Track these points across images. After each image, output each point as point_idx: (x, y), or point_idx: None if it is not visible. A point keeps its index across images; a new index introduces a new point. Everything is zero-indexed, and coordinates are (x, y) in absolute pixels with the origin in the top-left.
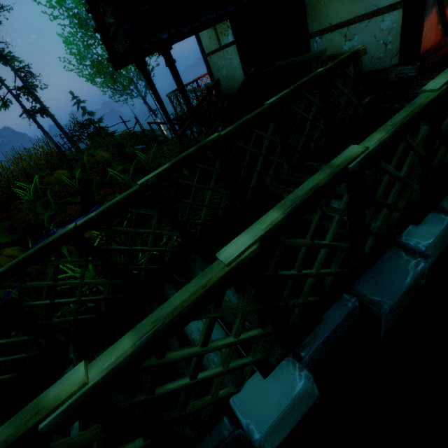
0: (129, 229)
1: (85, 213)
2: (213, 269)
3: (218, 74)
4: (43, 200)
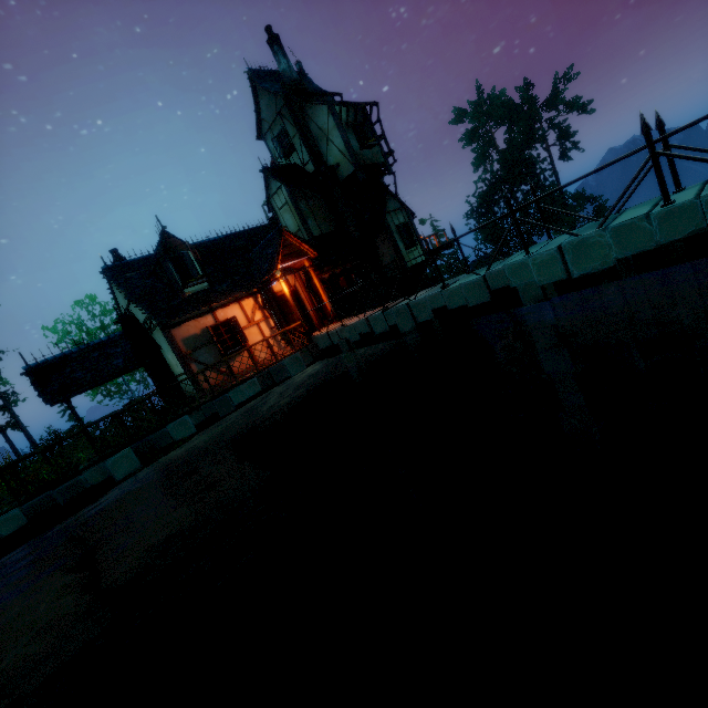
0: None
1: None
2: None
3: None
4: None
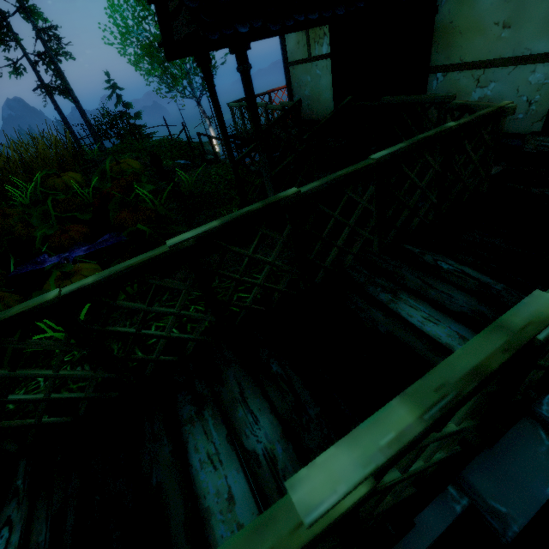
0: (141, 305)
1: (93, 239)
2: (276, 522)
3: (299, 91)
4: (41, 209)
